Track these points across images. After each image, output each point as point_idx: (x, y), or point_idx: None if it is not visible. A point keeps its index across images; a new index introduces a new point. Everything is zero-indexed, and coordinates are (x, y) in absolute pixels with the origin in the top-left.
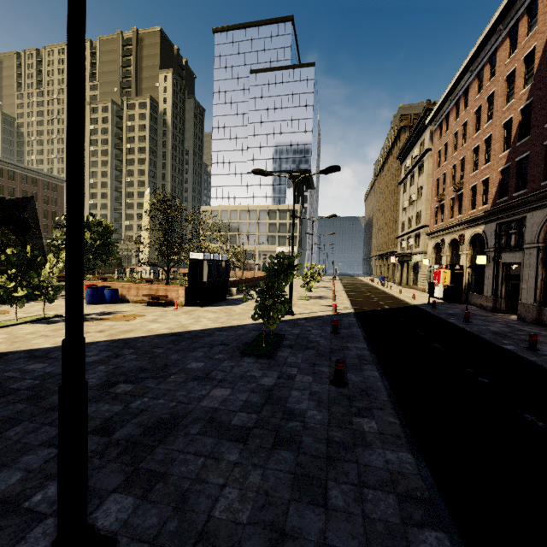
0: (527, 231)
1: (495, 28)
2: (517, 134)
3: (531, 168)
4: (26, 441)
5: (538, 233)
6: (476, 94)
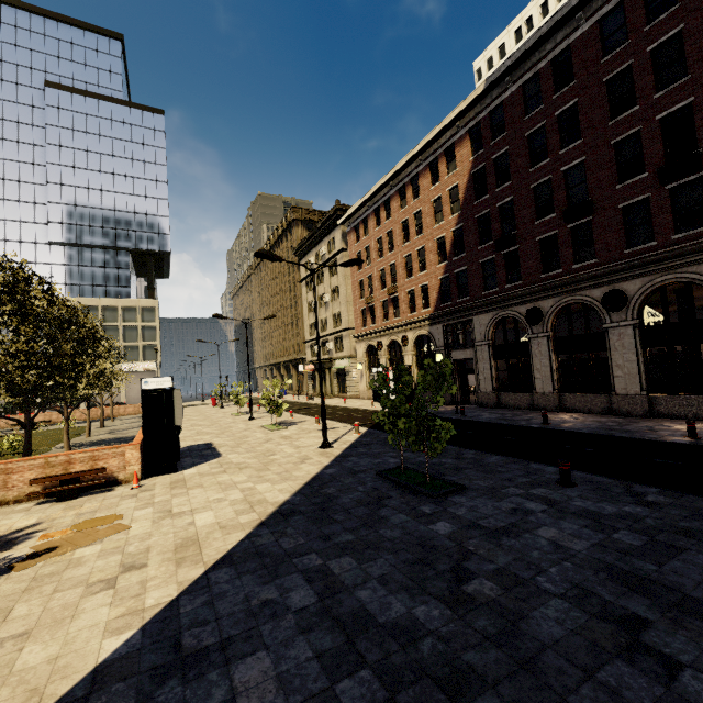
0: (476, 331)
1: (416, 157)
2: (452, 250)
3: (471, 280)
4: (650, 701)
5: (487, 333)
6: (400, 208)
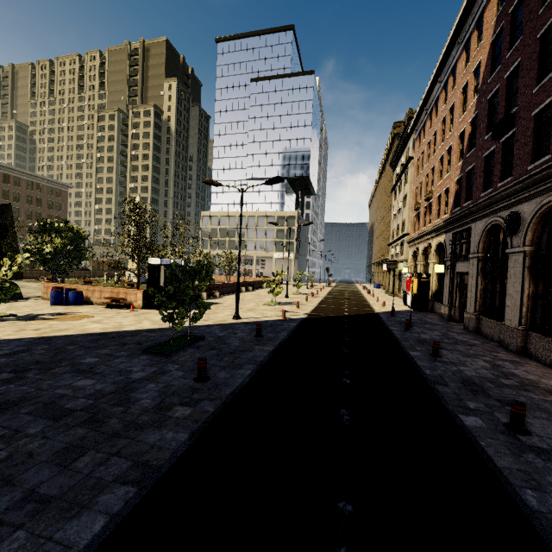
0: (472, 241)
1: (454, 41)
2: (467, 146)
3: (475, 180)
4: None
5: (478, 244)
6: (443, 105)
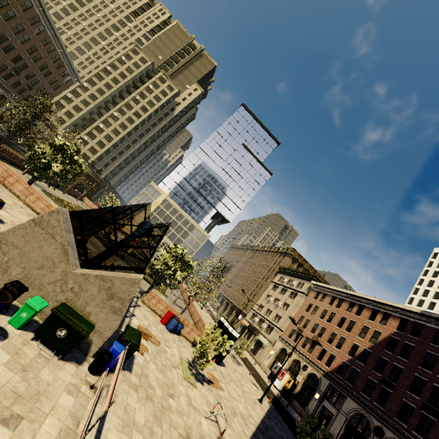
0: (345, 405)
1: (369, 300)
2: (358, 356)
3: (358, 379)
4: None
5: (350, 412)
6: (346, 309)
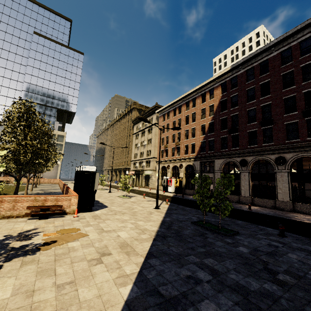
0: (216, 166)
1: (196, 90)
2: (208, 130)
3: (215, 144)
4: None
5: (221, 167)
6: (185, 110)
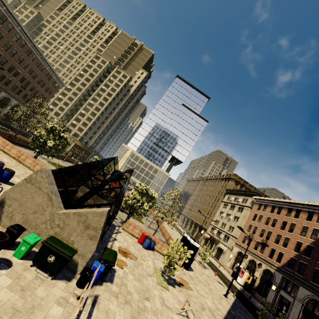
0: (299, 293)
1: (304, 204)
2: (303, 251)
3: (307, 270)
4: None
5: (304, 299)
6: (285, 214)
